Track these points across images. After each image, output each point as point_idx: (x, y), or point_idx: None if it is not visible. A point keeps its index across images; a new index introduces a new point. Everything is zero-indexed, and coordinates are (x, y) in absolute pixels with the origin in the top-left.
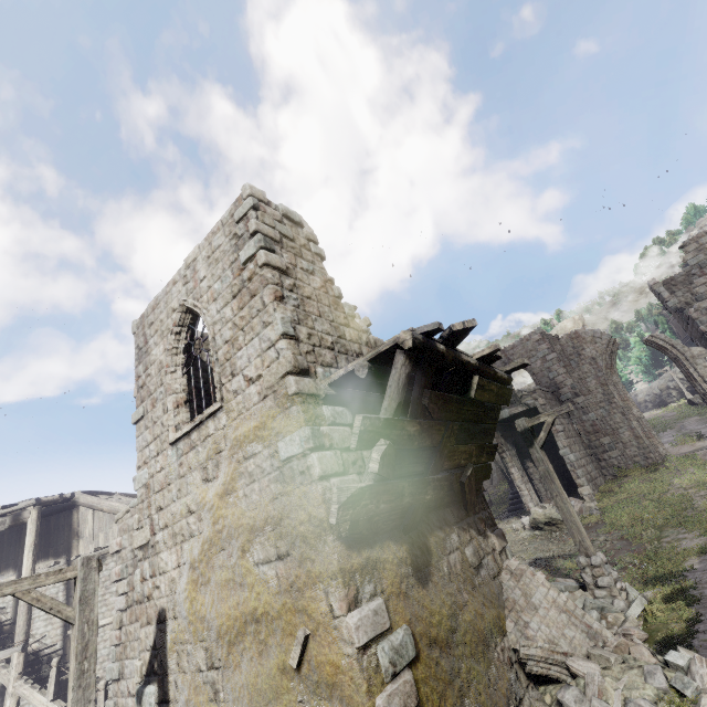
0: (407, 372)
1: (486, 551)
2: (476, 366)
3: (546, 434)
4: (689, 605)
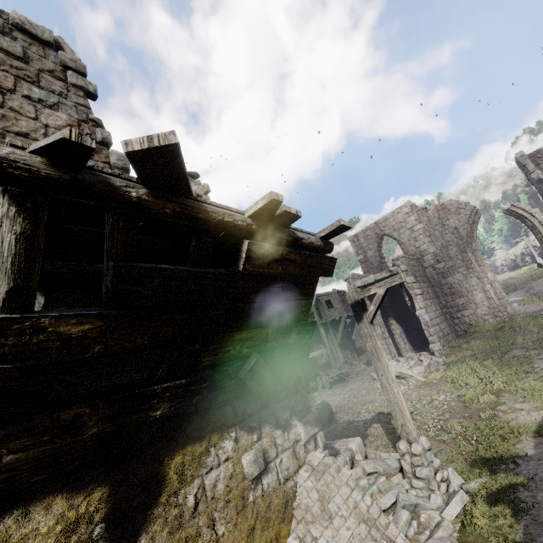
0: (17, 231)
1: (283, 448)
2: (249, 226)
3: (375, 308)
4: (517, 516)
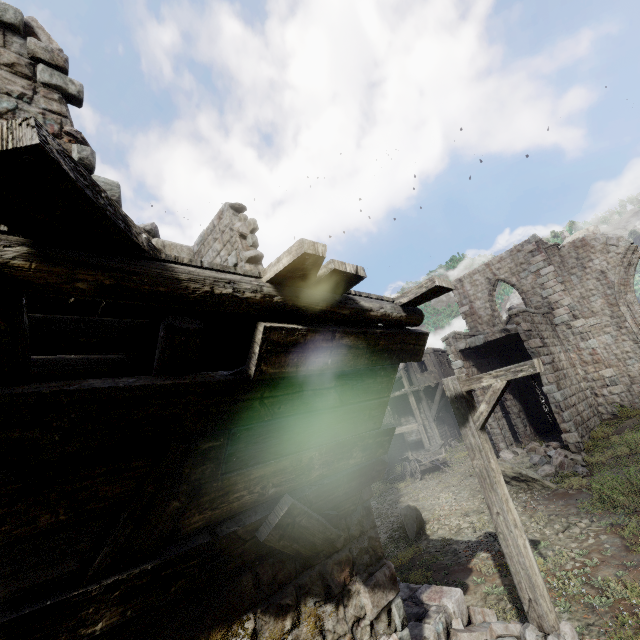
0: None
1: (334, 635)
2: (269, 298)
3: (489, 408)
4: None
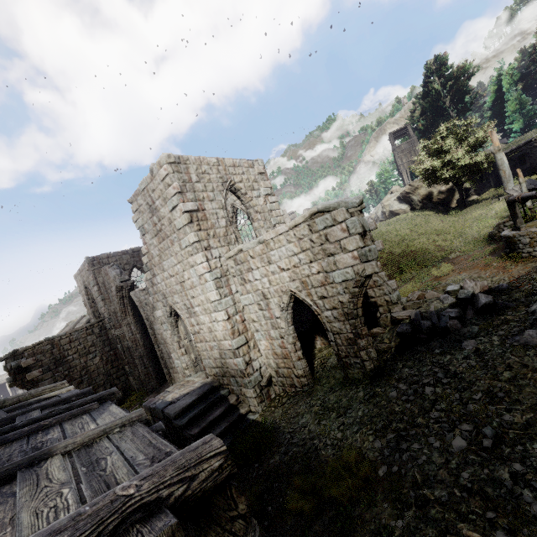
0: None
1: None
2: None
3: None
4: None
